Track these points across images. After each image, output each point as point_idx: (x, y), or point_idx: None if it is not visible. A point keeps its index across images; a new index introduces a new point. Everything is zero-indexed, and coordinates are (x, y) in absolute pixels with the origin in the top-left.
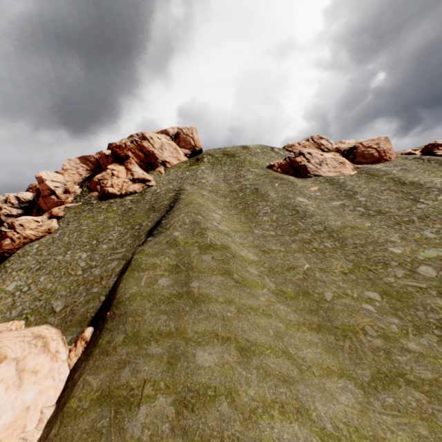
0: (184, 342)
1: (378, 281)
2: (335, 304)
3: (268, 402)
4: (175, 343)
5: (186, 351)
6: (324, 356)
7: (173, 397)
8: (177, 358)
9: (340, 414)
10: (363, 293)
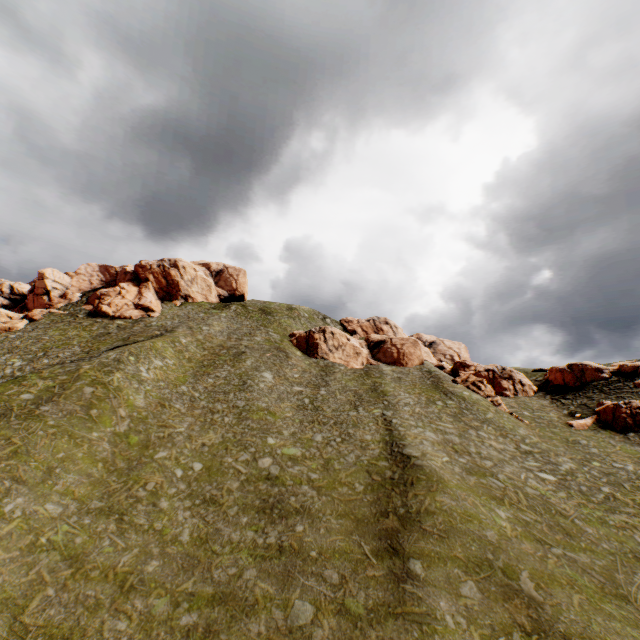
0: None
1: (219, 458)
2: (155, 462)
3: None
4: None
5: None
6: (83, 485)
7: None
8: None
9: (31, 510)
10: (193, 462)
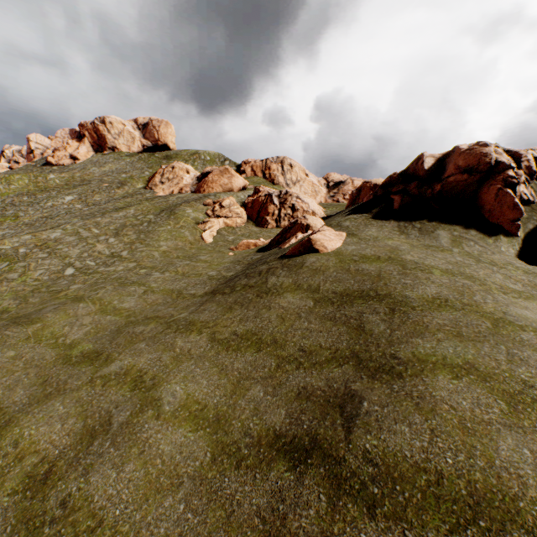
0: None
1: None
2: None
3: None
4: None
5: None
6: None
7: None
8: None
9: None
10: None
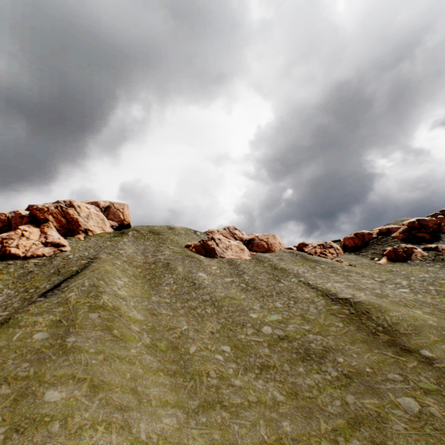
0: (38, 382)
1: (233, 338)
2: (195, 356)
3: (98, 422)
4: (28, 384)
5: (37, 389)
6: (167, 393)
7: (6, 425)
8: (26, 395)
9: (158, 429)
10: (220, 347)
